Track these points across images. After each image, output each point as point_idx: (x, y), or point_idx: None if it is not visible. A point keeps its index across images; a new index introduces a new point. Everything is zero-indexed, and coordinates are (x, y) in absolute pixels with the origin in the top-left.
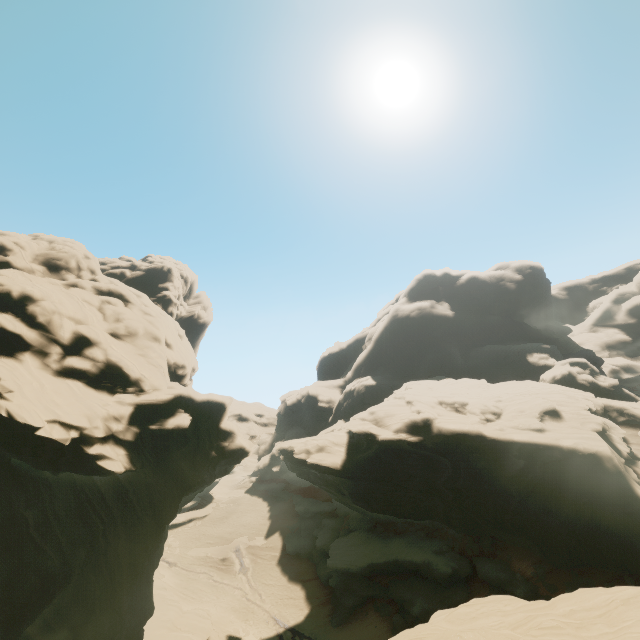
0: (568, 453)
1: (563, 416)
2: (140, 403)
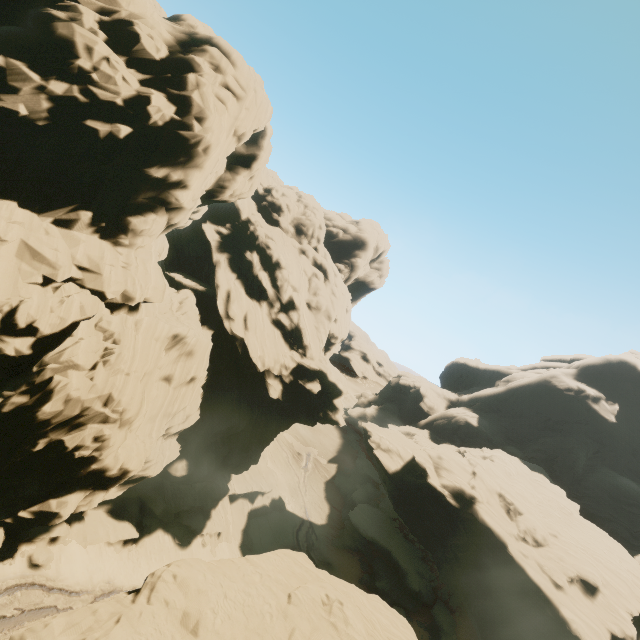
0: (559, 619)
1: (597, 597)
2: (301, 363)
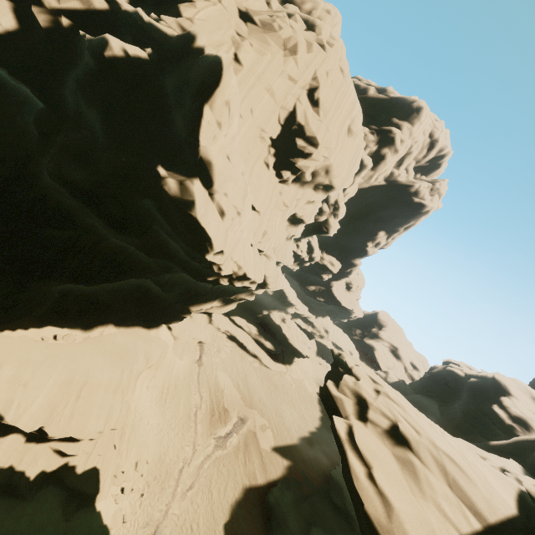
0: None
1: None
2: (123, 14)
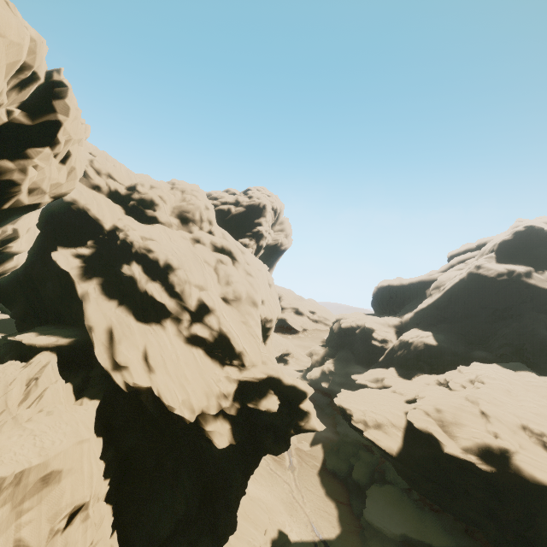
0: None
1: None
2: (242, 380)
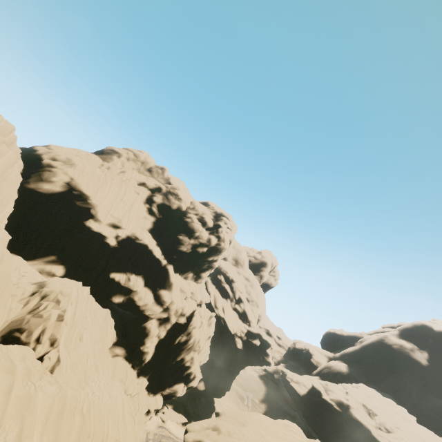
0: None
1: None
2: (249, 330)
